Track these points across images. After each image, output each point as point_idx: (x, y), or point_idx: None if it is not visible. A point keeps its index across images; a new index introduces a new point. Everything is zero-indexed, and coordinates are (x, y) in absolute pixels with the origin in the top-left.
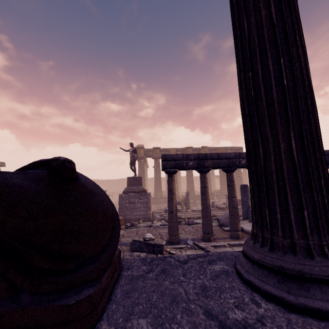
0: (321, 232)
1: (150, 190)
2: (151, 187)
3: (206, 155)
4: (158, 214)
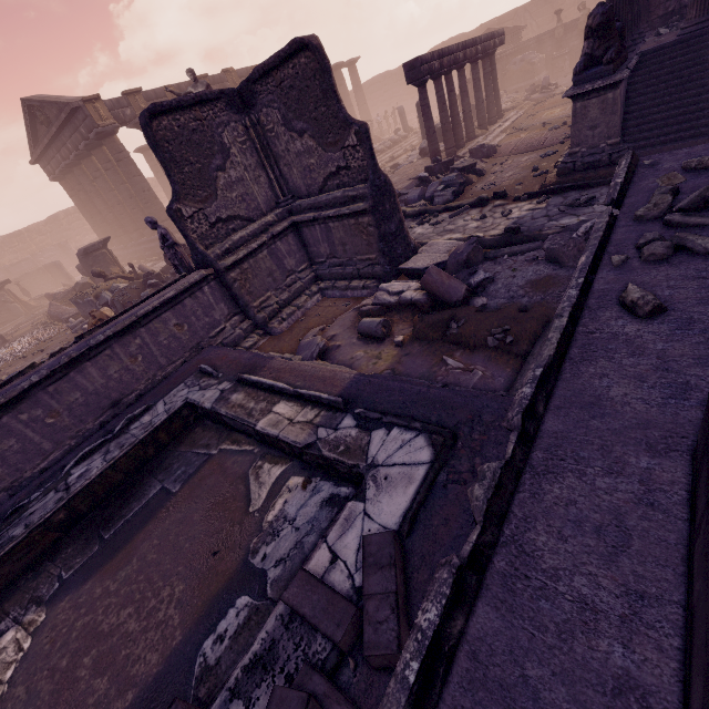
0: (629, 36)
1: None
2: (72, 241)
3: (442, 52)
4: None
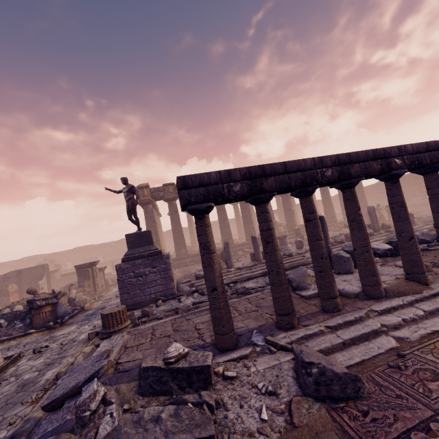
0: None
1: (169, 249)
2: (171, 243)
3: (263, 168)
4: (186, 285)
